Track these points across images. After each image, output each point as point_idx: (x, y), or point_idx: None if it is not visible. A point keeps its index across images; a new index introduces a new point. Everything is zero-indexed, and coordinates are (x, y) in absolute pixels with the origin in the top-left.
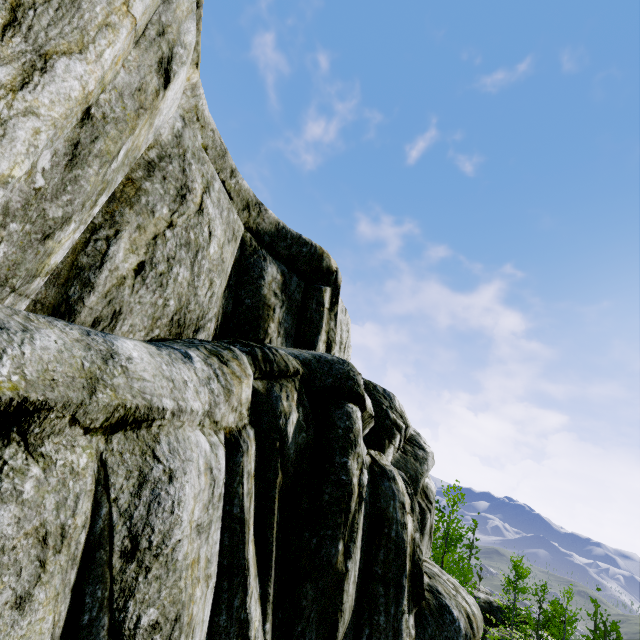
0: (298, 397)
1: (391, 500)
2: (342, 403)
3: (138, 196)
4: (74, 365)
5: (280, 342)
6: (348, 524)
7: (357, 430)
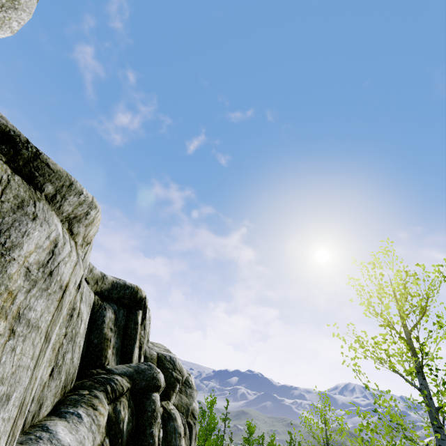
0: (128, 403)
1: (174, 434)
2: (150, 394)
3: None
4: None
5: (113, 359)
6: None
7: (158, 408)
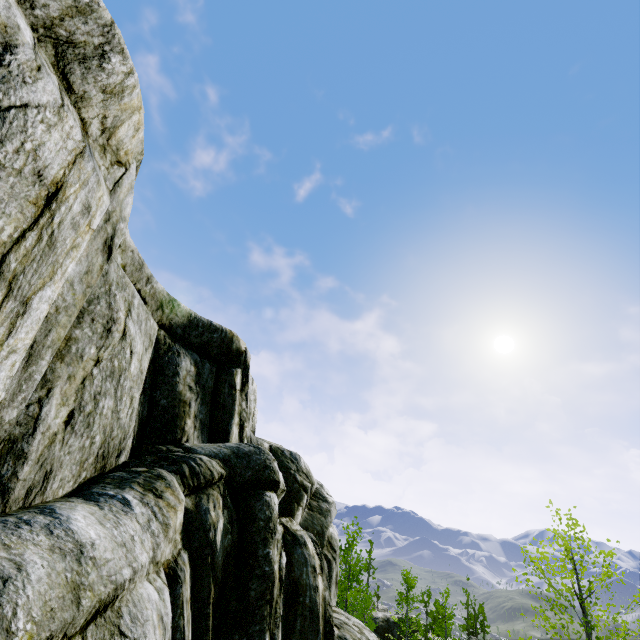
0: (223, 501)
1: (304, 567)
2: (261, 493)
3: (68, 346)
4: (61, 583)
5: (196, 436)
6: (272, 612)
7: (275, 517)
